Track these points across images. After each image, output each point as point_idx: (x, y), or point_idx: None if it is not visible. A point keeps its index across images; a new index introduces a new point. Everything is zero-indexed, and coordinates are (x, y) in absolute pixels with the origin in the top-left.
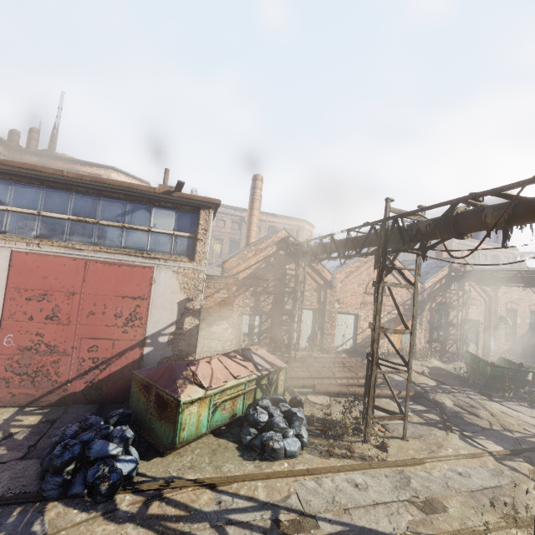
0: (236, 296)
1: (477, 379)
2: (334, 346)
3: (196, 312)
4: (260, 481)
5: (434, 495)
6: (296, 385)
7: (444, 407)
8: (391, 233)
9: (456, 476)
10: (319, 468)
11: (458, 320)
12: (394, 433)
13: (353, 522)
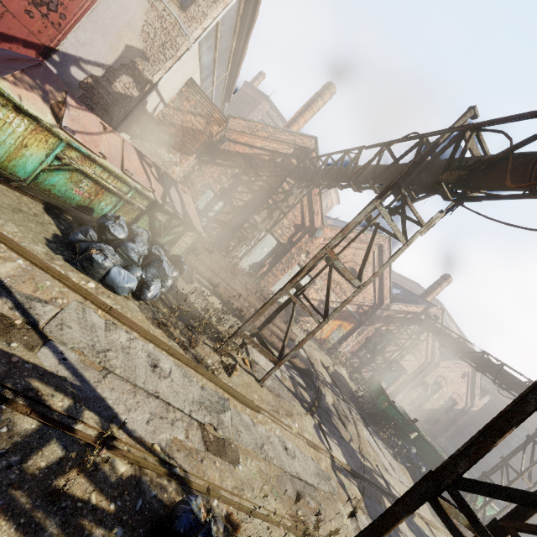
0: (216, 163)
1: (368, 406)
2: (271, 290)
3: (142, 79)
4: (28, 262)
5: (237, 442)
6: (201, 272)
7: (322, 398)
8: (438, 155)
9: (280, 447)
10: (130, 320)
11: (391, 357)
12: (256, 373)
13: (95, 385)
